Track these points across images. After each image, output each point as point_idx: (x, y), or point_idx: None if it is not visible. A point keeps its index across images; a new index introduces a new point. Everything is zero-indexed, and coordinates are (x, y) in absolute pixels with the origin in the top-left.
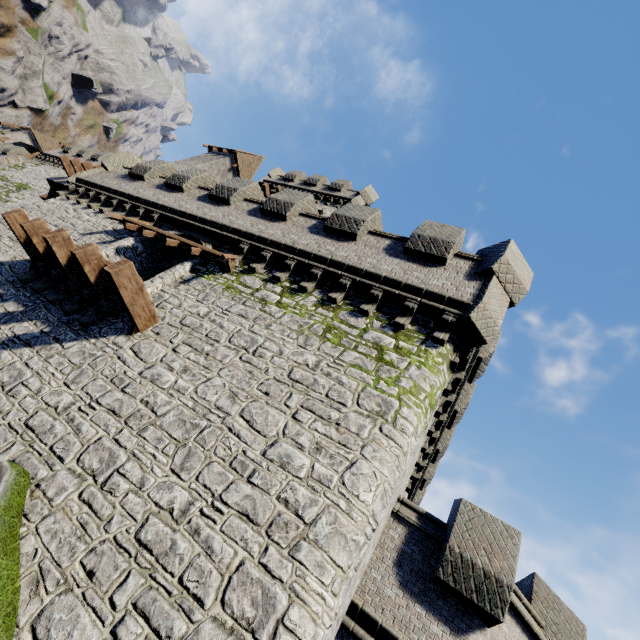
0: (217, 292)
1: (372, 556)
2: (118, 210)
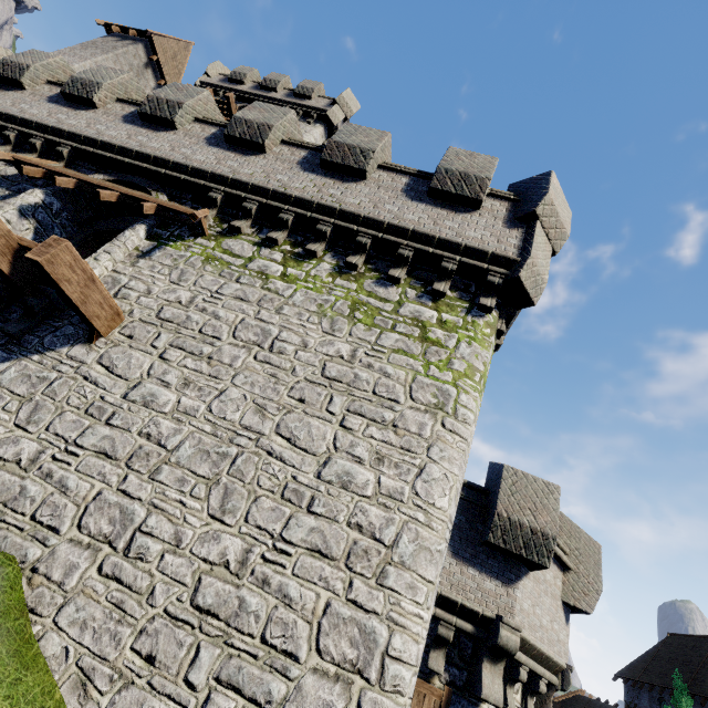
0: (196, 267)
1: None
2: None
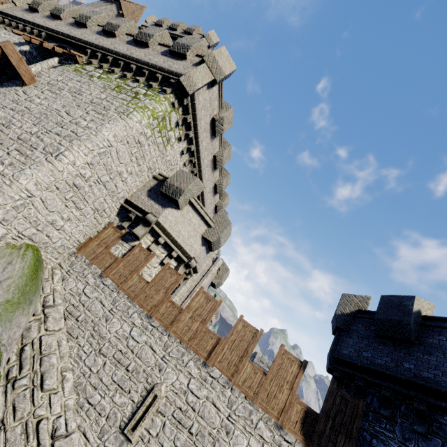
0: (69, 72)
1: (139, 188)
2: (23, 32)
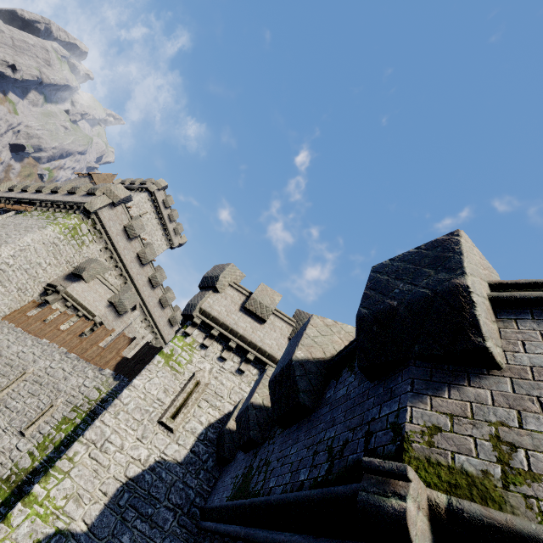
0: (20, 217)
1: (60, 276)
2: None
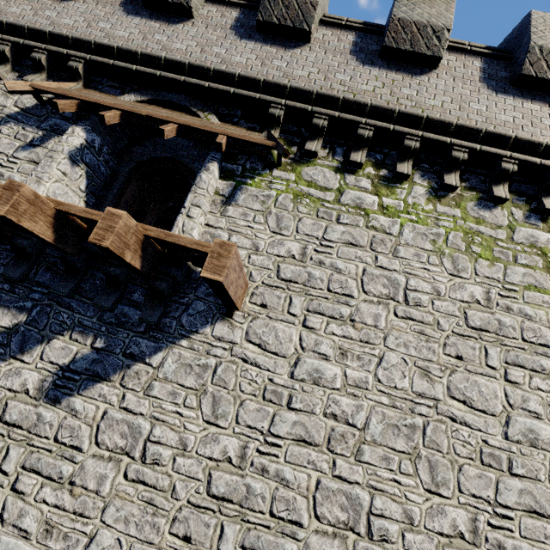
0: (288, 209)
1: None
2: None
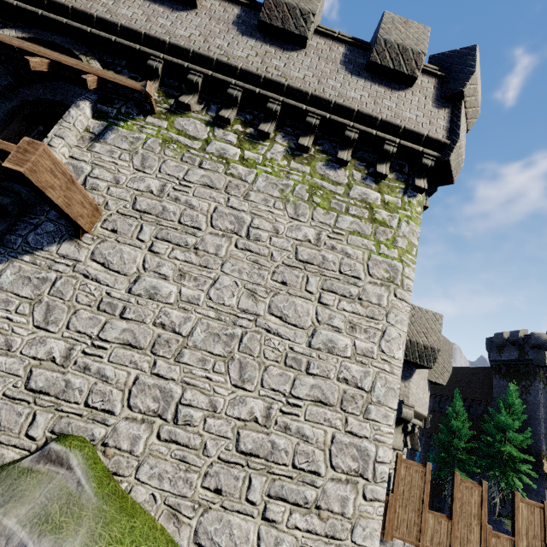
0: (155, 151)
1: None
2: None
